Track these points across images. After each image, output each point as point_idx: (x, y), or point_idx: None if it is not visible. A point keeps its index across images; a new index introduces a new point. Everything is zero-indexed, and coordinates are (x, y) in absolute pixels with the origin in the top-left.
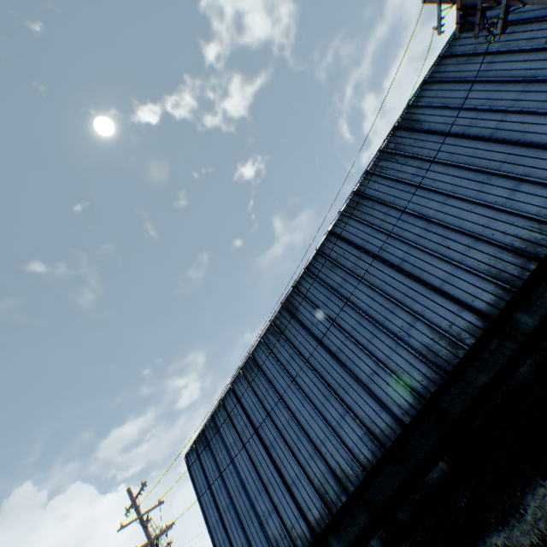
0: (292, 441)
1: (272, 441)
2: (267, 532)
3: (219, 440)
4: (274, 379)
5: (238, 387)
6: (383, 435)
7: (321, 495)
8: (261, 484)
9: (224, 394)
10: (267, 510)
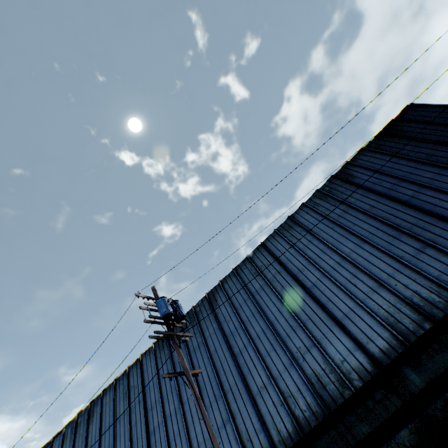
0: None
1: None
2: None
3: None
4: None
5: None
6: None
7: None
8: None
9: None
10: None
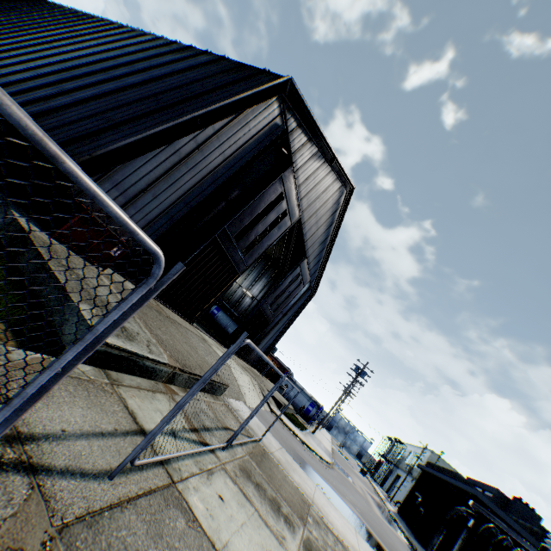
0: None
1: None
2: None
3: None
4: None
5: None
6: None
7: None
8: None
9: None
10: None
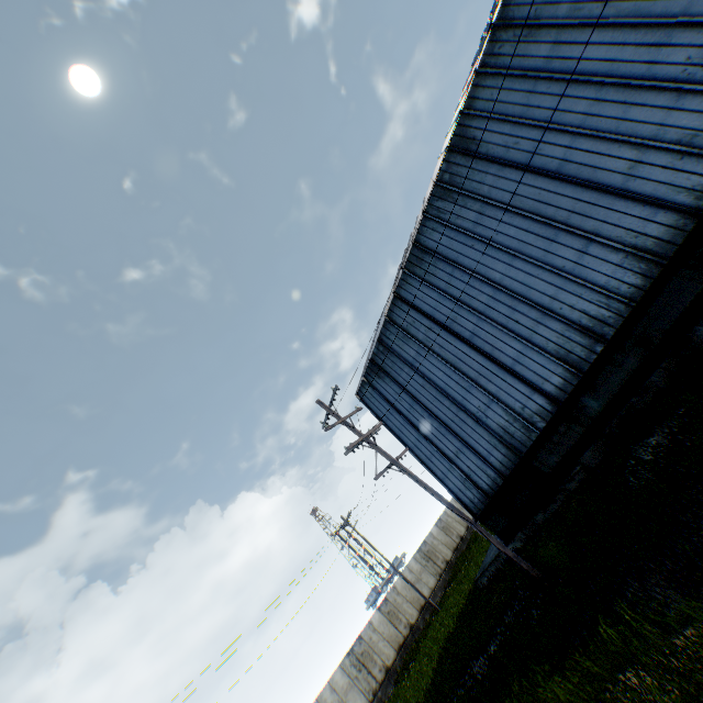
0: (504, 317)
1: (472, 330)
2: (488, 426)
3: (396, 361)
4: (459, 255)
5: (406, 291)
6: (660, 244)
7: (562, 359)
8: (469, 381)
9: (386, 312)
10: (482, 405)
